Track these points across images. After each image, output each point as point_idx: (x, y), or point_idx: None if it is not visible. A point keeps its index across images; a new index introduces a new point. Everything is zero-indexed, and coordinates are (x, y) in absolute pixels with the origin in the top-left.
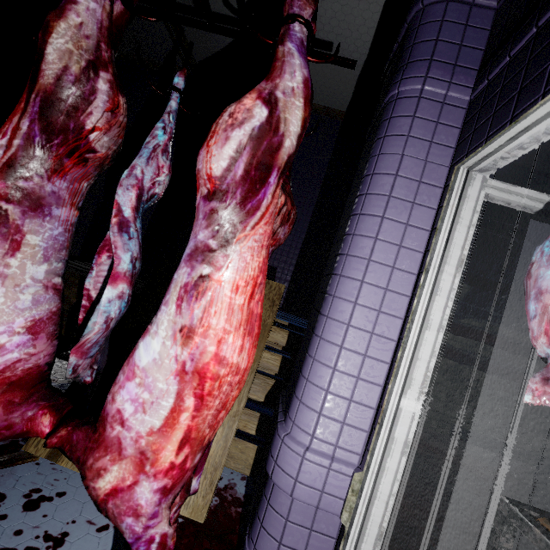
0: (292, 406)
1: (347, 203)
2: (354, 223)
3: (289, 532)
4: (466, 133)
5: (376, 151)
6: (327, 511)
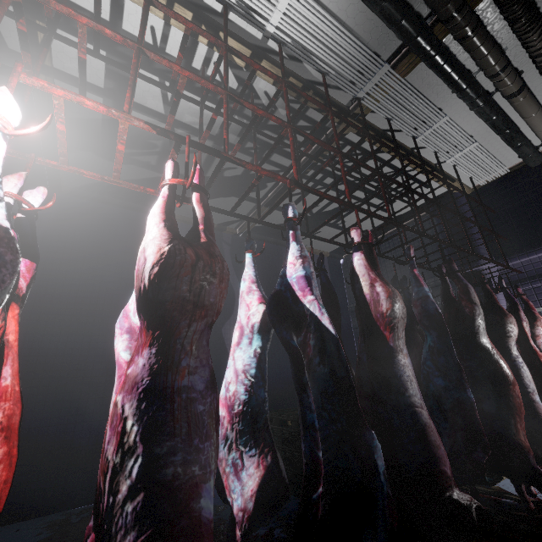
0: None
1: None
2: None
3: None
4: None
5: None
6: None
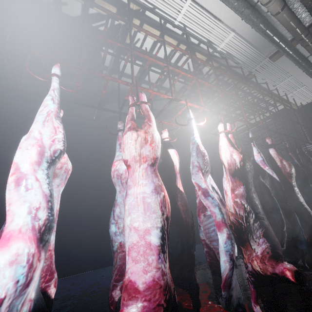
0: None
1: None
2: None
3: None
4: None
5: None
6: None
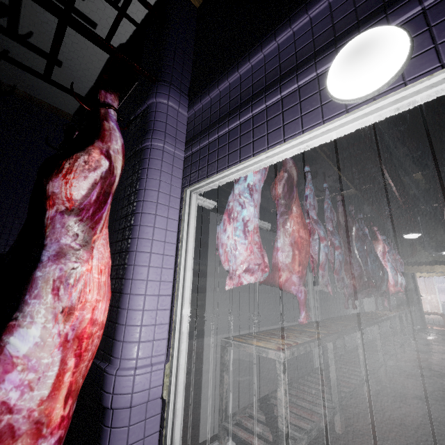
0: (117, 349)
1: (121, 202)
2: (139, 218)
3: (132, 433)
4: (186, 173)
5: (145, 176)
6: (154, 399)
